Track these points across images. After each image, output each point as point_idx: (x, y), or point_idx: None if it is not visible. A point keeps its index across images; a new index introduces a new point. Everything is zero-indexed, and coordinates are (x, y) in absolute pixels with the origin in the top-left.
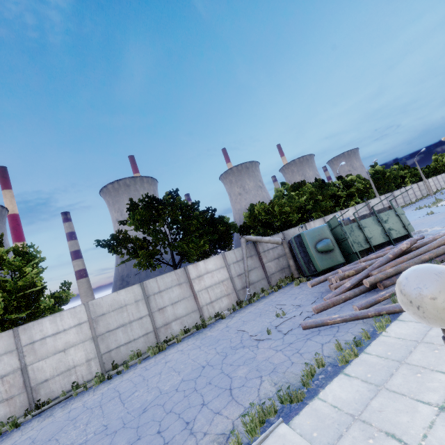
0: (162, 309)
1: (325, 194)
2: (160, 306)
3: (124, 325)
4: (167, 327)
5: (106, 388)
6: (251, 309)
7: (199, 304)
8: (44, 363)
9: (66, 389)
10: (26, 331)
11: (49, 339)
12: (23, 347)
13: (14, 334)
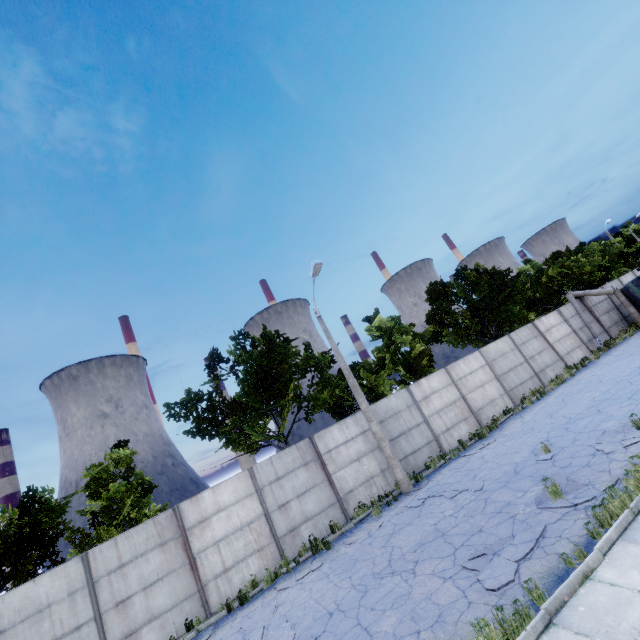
0: (532, 358)
1: (608, 254)
2: (529, 355)
3: (511, 369)
4: (544, 373)
5: (551, 398)
6: (623, 346)
7: (559, 354)
8: (474, 395)
9: (496, 416)
10: (452, 370)
11: (468, 377)
12: (456, 381)
13: (447, 371)
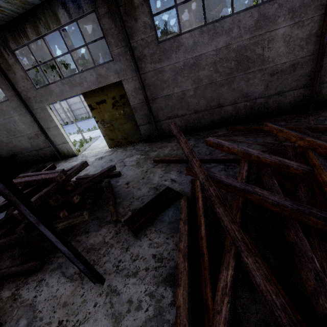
0: None
1: None
2: None
3: None
4: None
5: None
6: None
7: None
8: None
9: None
10: None
11: None
12: None
13: None
